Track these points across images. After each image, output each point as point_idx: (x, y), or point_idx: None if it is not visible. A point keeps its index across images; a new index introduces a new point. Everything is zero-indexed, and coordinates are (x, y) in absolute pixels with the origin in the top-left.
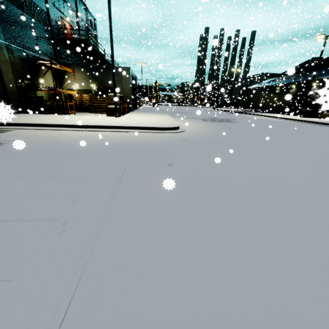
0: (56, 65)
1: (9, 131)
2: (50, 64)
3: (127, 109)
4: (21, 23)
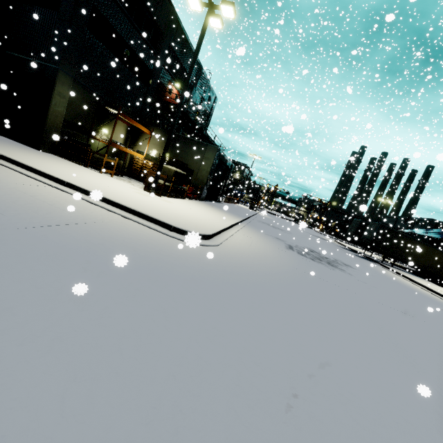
0: (126, 117)
1: None
2: (118, 114)
3: (190, 194)
4: (110, 69)
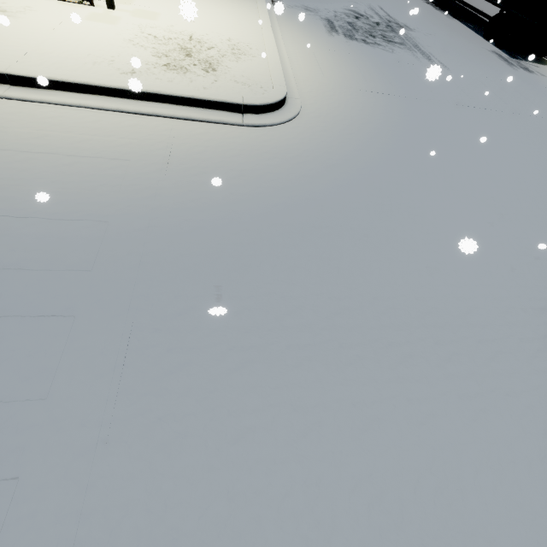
0: None
1: None
2: None
3: None
4: None
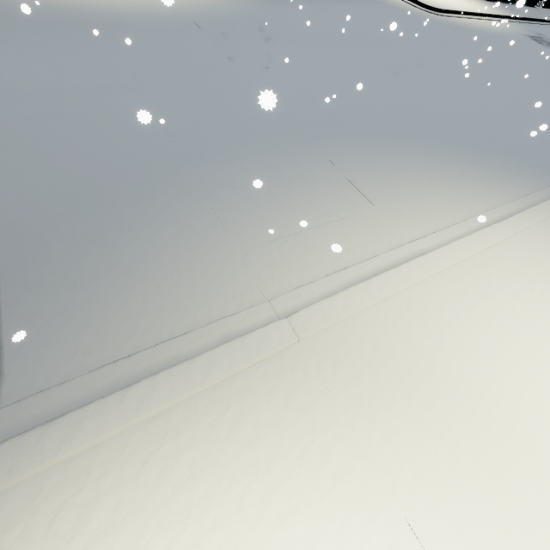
0: None
1: None
2: None
3: None
4: None
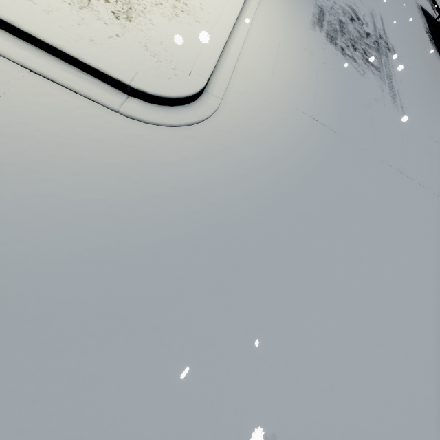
0: None
1: None
2: None
3: None
4: None
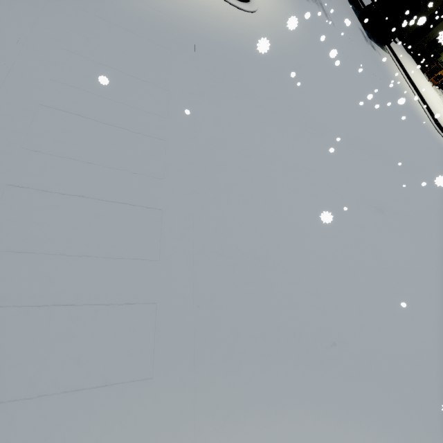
0: None
1: (386, 52)
2: None
3: None
4: None
